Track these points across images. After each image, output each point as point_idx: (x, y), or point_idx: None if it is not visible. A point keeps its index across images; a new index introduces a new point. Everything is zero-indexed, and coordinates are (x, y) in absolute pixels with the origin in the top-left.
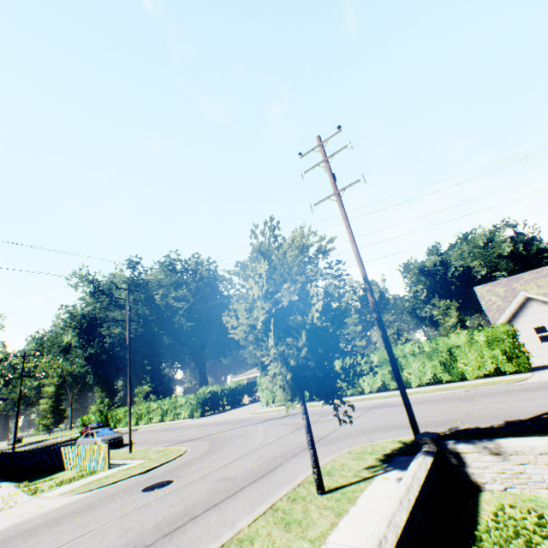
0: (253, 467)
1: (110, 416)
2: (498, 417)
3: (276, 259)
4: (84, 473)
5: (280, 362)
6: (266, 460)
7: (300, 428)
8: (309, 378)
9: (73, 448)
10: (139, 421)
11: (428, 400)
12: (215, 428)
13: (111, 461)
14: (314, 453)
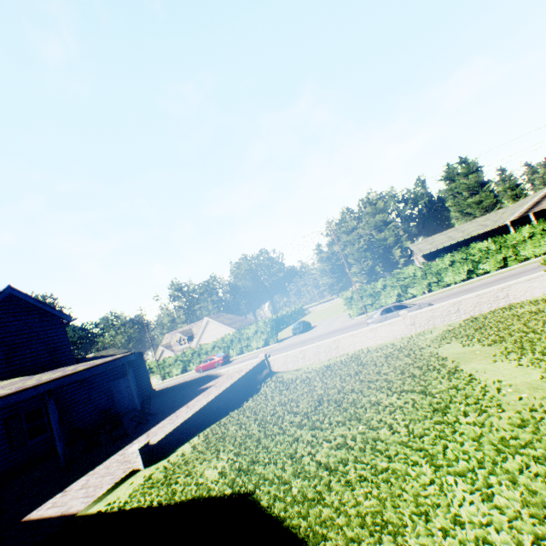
0: None
1: None
2: None
3: None
4: None
5: None
6: None
7: None
8: None
9: None
10: None
11: None
12: None
13: None
14: None
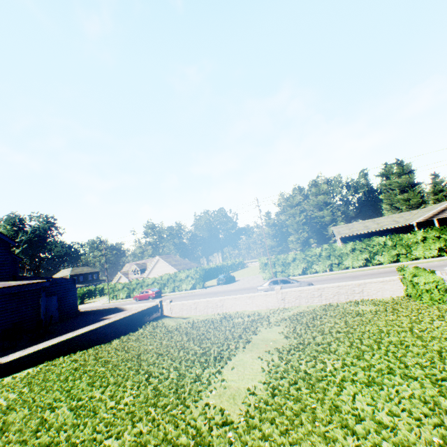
0: None
1: None
2: None
3: None
4: None
5: None
6: None
7: None
8: None
9: None
10: None
11: None
12: None
13: None
14: None
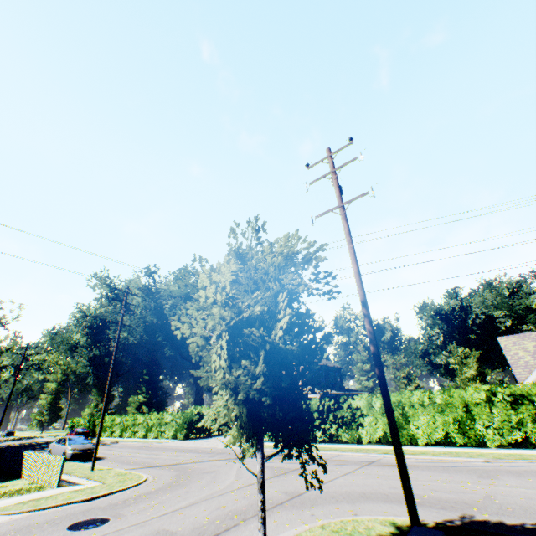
0: (202, 522)
1: (97, 422)
2: (532, 511)
3: (250, 261)
4: (32, 487)
5: (229, 391)
6: (222, 514)
7: (277, 475)
8: (273, 417)
9: (34, 454)
10: (124, 433)
11: (437, 465)
12: (190, 456)
13: (68, 476)
14: (264, 528)
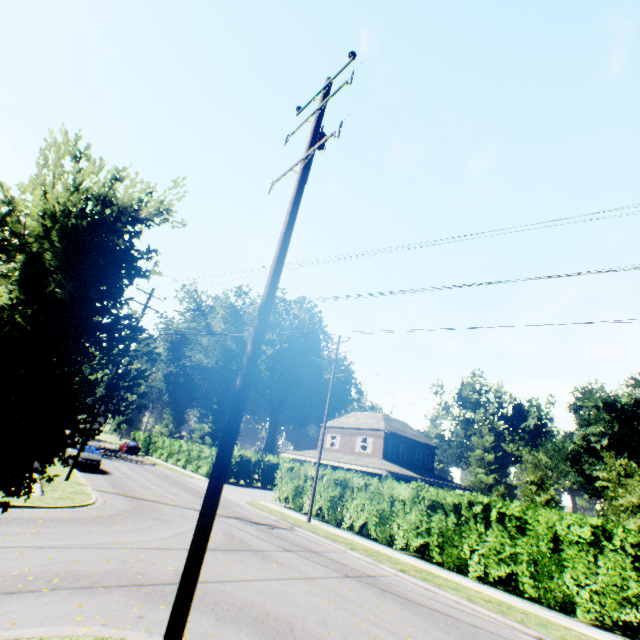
0: (12, 572)
1: (153, 441)
2: None
3: None
4: None
5: None
6: (54, 571)
7: (218, 549)
8: None
9: None
10: (169, 458)
11: (448, 615)
12: (183, 498)
13: None
14: None
